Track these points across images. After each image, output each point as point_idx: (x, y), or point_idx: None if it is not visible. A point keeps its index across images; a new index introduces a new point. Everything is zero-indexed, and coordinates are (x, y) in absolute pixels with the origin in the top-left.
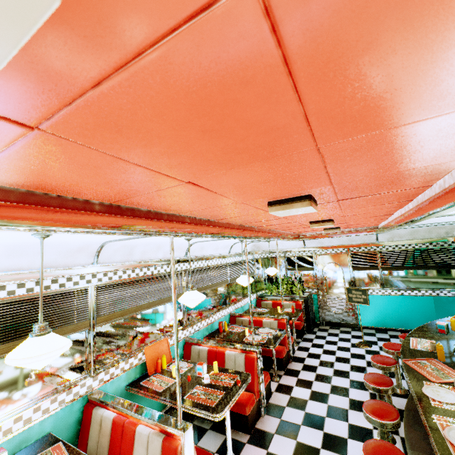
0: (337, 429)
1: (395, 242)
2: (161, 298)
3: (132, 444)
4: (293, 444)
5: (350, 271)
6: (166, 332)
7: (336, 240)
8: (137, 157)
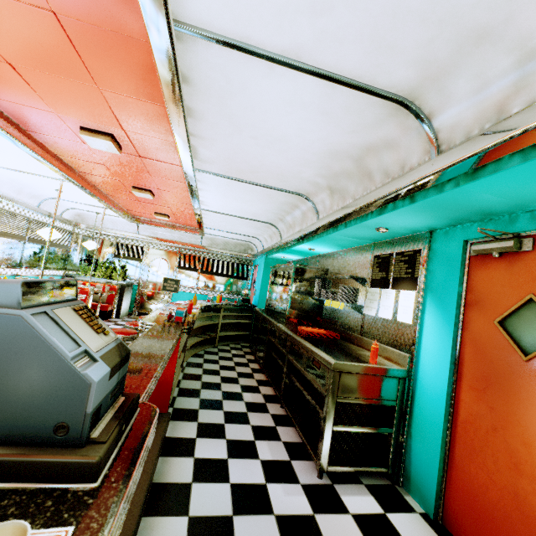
0: None
1: (213, 249)
2: None
3: None
4: None
5: (176, 269)
6: None
7: (169, 235)
8: None
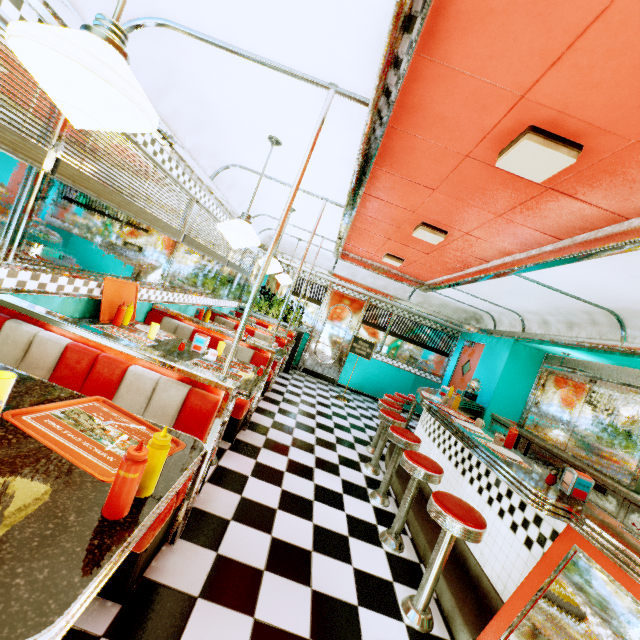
0: (328, 456)
1: (423, 309)
2: (156, 216)
3: (114, 389)
4: (285, 460)
5: (359, 323)
6: (136, 275)
7: (371, 280)
8: None
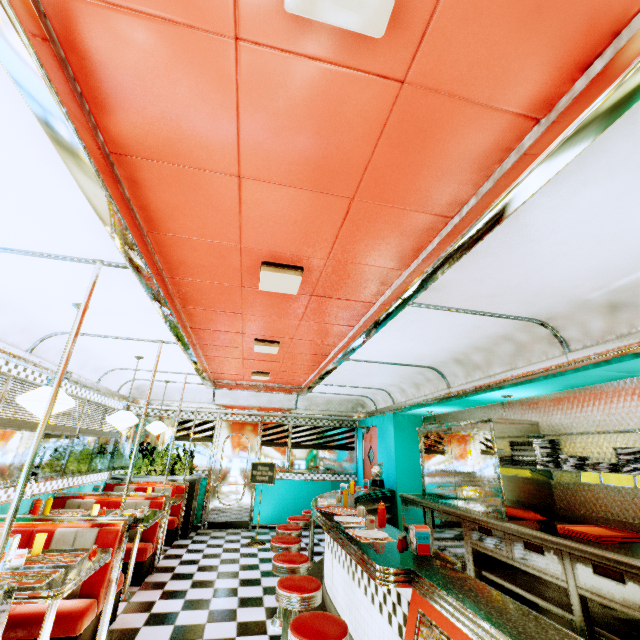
0: (222, 631)
1: (312, 411)
2: None
3: None
4: None
5: (258, 447)
6: None
7: (254, 399)
8: (251, 118)
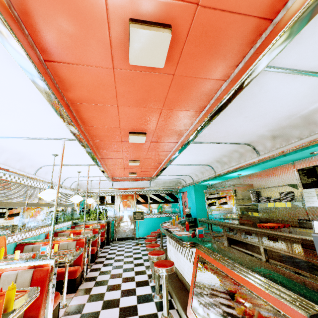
0: (129, 274)
1: (157, 187)
2: (8, 201)
3: None
4: (106, 287)
5: (135, 205)
6: (3, 232)
7: (131, 184)
8: (120, 88)
